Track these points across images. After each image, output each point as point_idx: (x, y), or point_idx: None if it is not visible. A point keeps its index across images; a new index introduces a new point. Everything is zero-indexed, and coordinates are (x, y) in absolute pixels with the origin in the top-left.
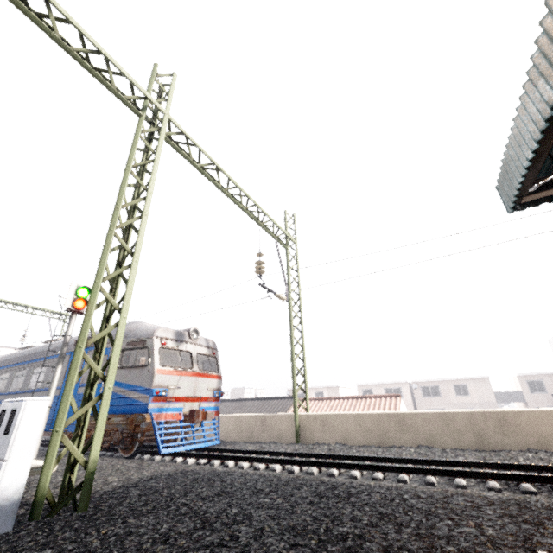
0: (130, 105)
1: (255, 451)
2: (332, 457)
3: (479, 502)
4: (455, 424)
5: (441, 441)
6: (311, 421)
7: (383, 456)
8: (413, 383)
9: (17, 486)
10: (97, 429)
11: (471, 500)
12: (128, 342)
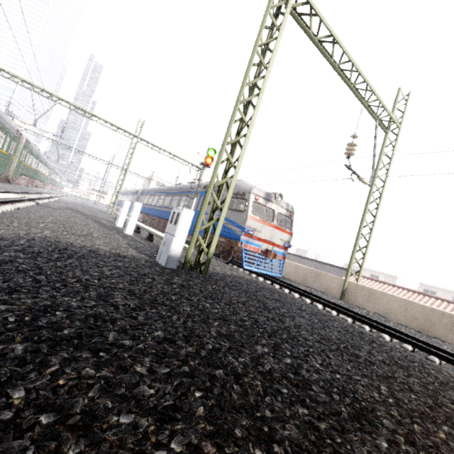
0: None
1: (305, 291)
2: (368, 319)
3: None
4: None
5: None
6: (358, 289)
7: (419, 338)
8: None
9: (178, 250)
10: (214, 237)
11: None
12: (234, 193)
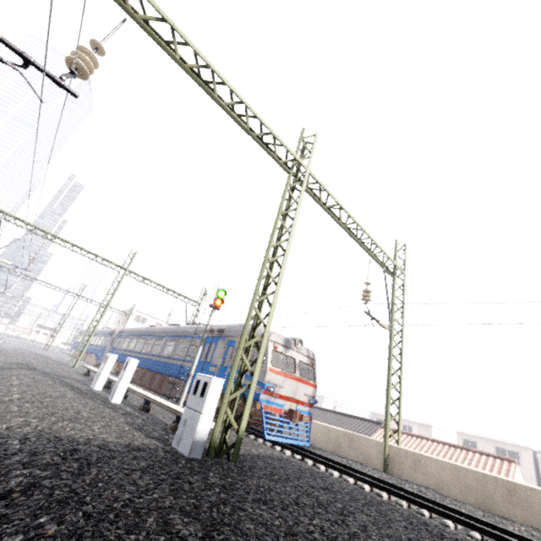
0: (283, 167)
1: (343, 464)
2: (422, 499)
3: None
4: None
5: None
6: (401, 455)
7: (483, 519)
8: (539, 451)
9: (205, 431)
10: (245, 409)
11: None
12: None
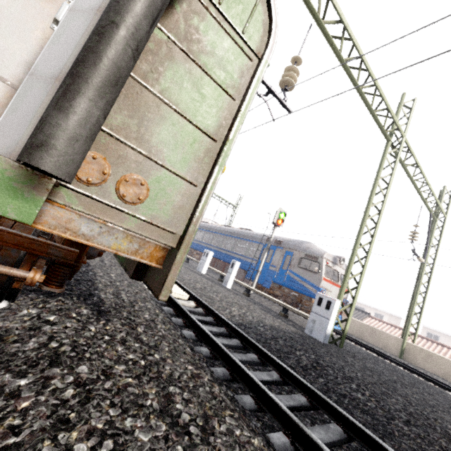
0: (386, 136)
1: (373, 348)
2: (439, 383)
3: None
4: None
5: None
6: (417, 350)
7: None
8: None
9: (330, 330)
10: (348, 319)
11: None
12: (305, 254)
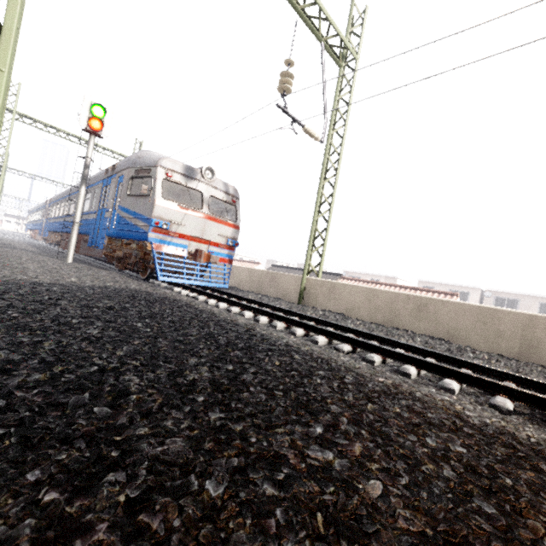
0: None
1: (247, 299)
2: (316, 321)
3: (435, 419)
4: (498, 325)
5: (468, 339)
6: (318, 286)
7: (372, 333)
8: (487, 291)
9: None
10: None
11: (421, 411)
12: (136, 170)
